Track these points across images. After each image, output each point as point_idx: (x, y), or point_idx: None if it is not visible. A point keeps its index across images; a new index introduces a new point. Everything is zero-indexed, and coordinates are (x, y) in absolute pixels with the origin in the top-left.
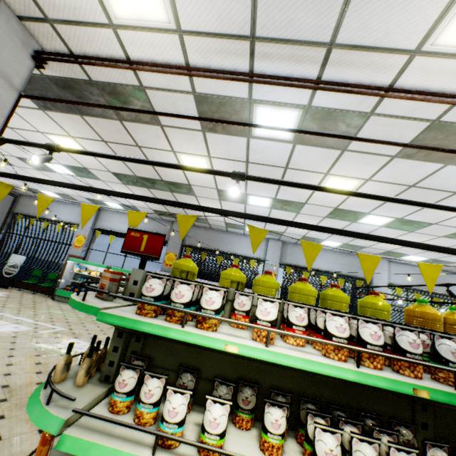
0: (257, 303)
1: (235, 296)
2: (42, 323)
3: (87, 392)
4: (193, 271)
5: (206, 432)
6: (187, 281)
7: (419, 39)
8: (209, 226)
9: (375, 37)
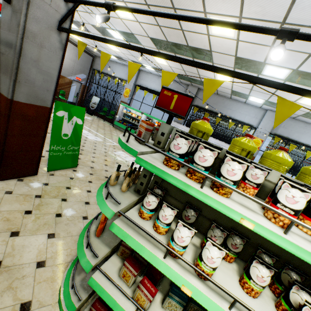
0: (281, 186)
1: (248, 167)
2: (107, 139)
3: (127, 197)
4: (208, 133)
5: (202, 262)
6: (210, 147)
7: None
8: (216, 92)
9: None
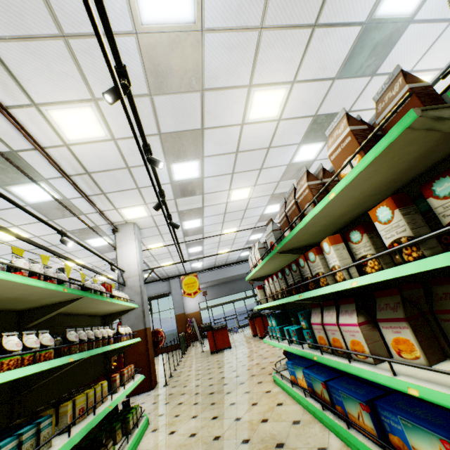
0: None
1: None
2: None
3: None
4: None
5: None
6: None
7: (43, 101)
8: None
9: (21, 74)
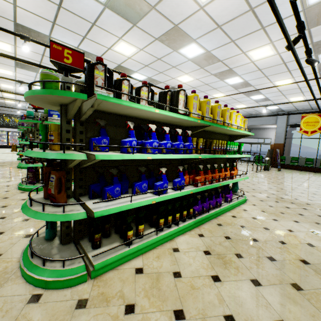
0: None
1: None
2: None
3: None
4: None
5: None
6: None
7: None
8: (5, 104)
9: None
